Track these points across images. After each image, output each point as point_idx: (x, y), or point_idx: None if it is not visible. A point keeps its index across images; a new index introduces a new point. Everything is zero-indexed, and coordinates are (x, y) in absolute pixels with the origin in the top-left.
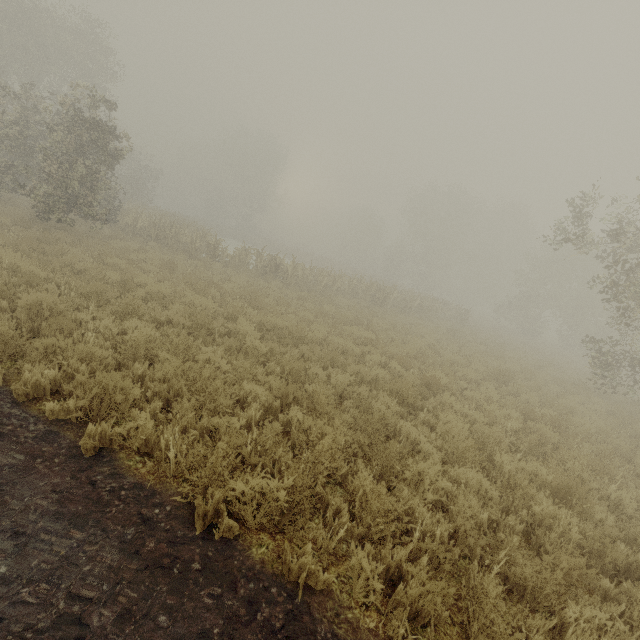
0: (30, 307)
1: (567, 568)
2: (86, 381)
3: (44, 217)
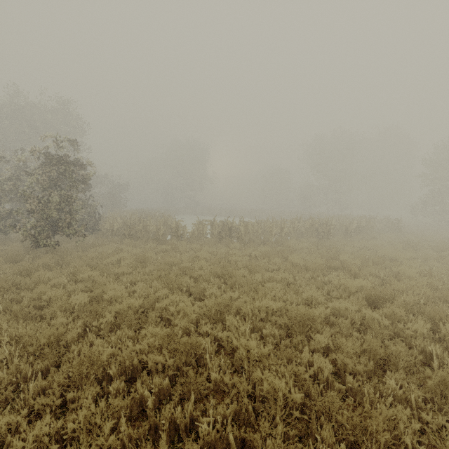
0: None
1: None
2: None
3: (36, 245)
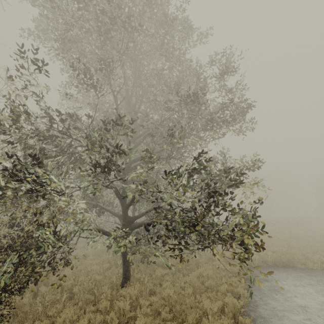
0: (321, 255)
1: None
2: None
3: None
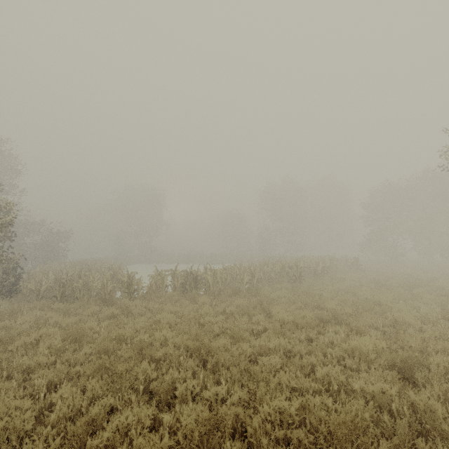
0: None
1: None
2: None
3: None
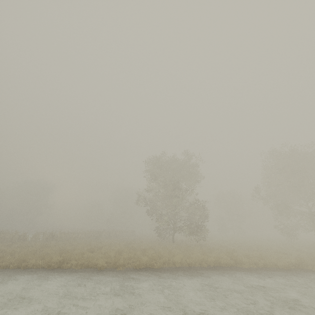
0: None
1: (107, 256)
2: (19, 259)
3: None
